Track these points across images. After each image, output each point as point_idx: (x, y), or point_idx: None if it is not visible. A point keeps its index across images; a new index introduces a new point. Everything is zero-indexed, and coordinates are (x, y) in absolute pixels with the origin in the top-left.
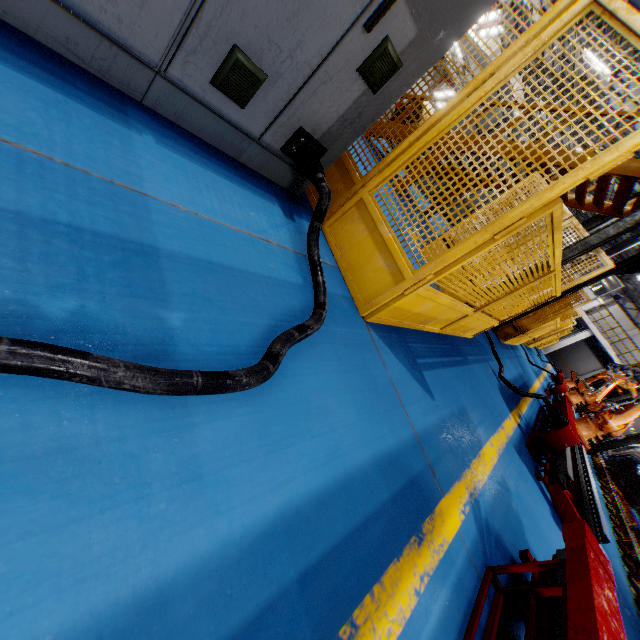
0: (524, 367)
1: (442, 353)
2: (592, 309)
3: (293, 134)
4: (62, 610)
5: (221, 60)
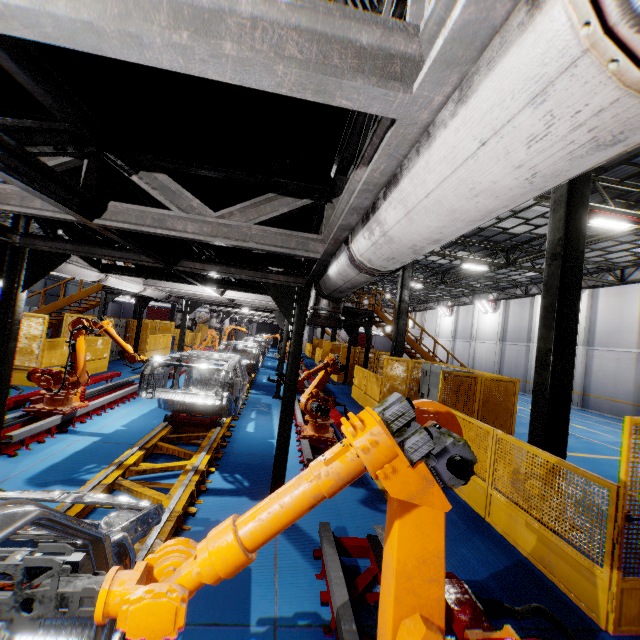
0: None
1: None
2: None
3: None
4: None
5: None
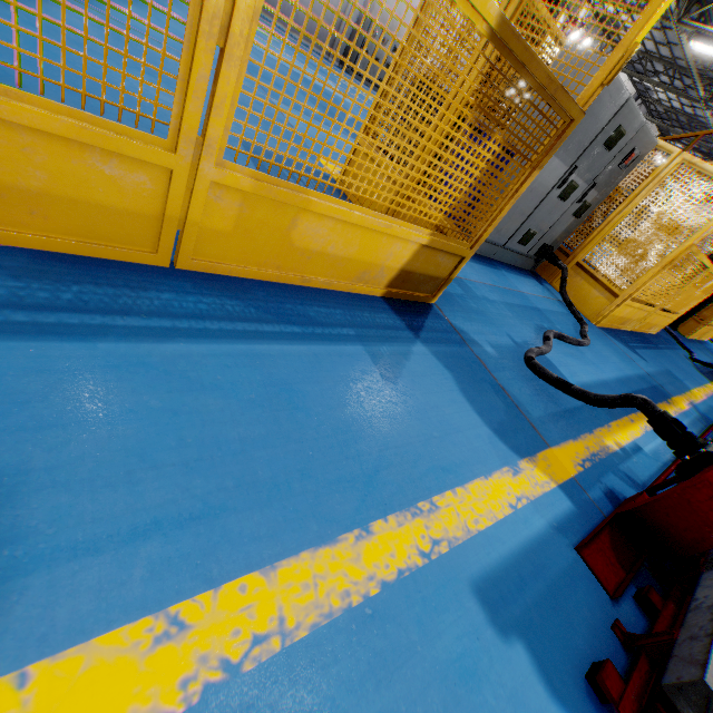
0: None
1: (639, 342)
2: None
3: (540, 247)
4: (594, 377)
5: (523, 235)
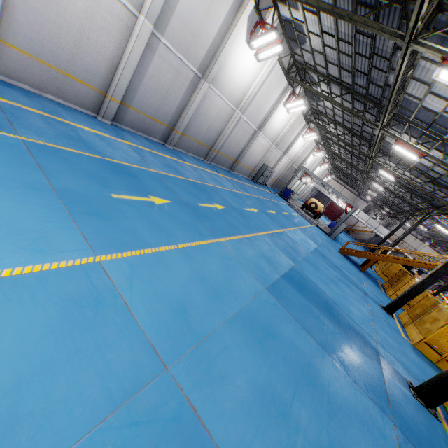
0: None
1: None
2: None
3: None
4: None
5: None
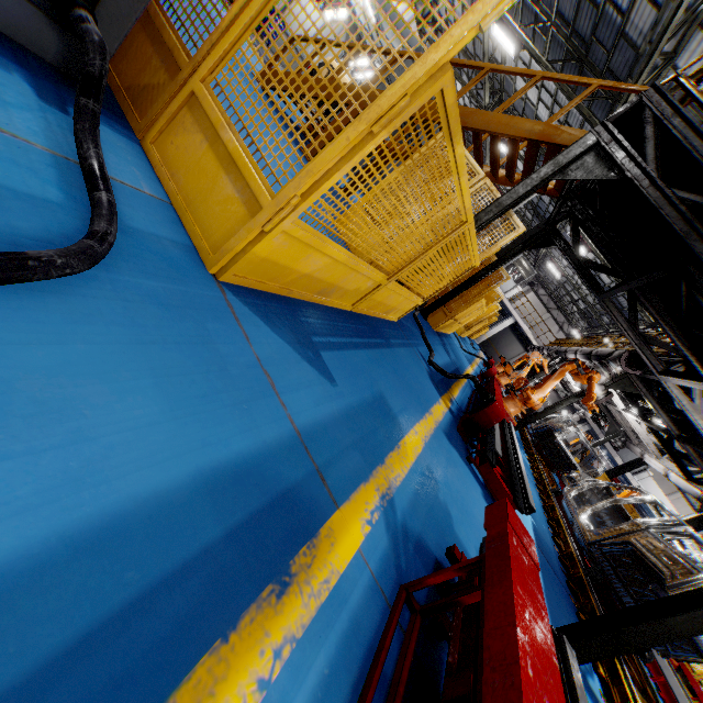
0: (457, 354)
1: (355, 333)
2: (514, 297)
3: None
4: None
5: None
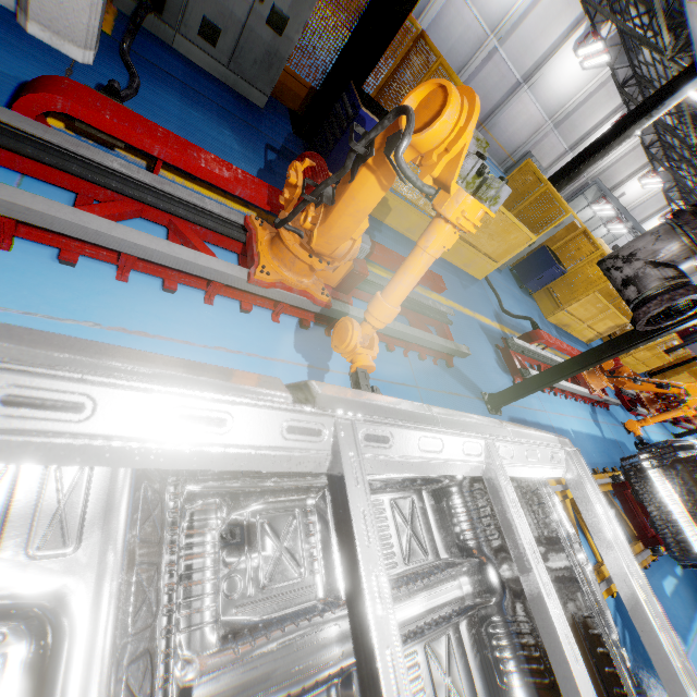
0: None
1: None
2: None
3: None
4: None
5: None
